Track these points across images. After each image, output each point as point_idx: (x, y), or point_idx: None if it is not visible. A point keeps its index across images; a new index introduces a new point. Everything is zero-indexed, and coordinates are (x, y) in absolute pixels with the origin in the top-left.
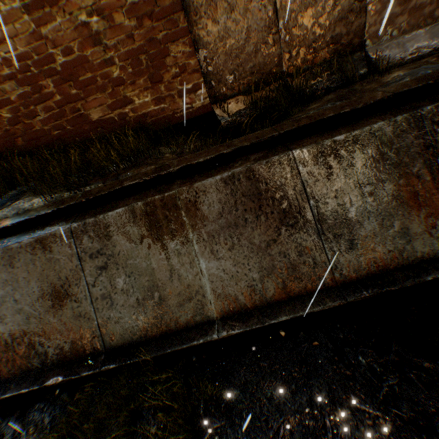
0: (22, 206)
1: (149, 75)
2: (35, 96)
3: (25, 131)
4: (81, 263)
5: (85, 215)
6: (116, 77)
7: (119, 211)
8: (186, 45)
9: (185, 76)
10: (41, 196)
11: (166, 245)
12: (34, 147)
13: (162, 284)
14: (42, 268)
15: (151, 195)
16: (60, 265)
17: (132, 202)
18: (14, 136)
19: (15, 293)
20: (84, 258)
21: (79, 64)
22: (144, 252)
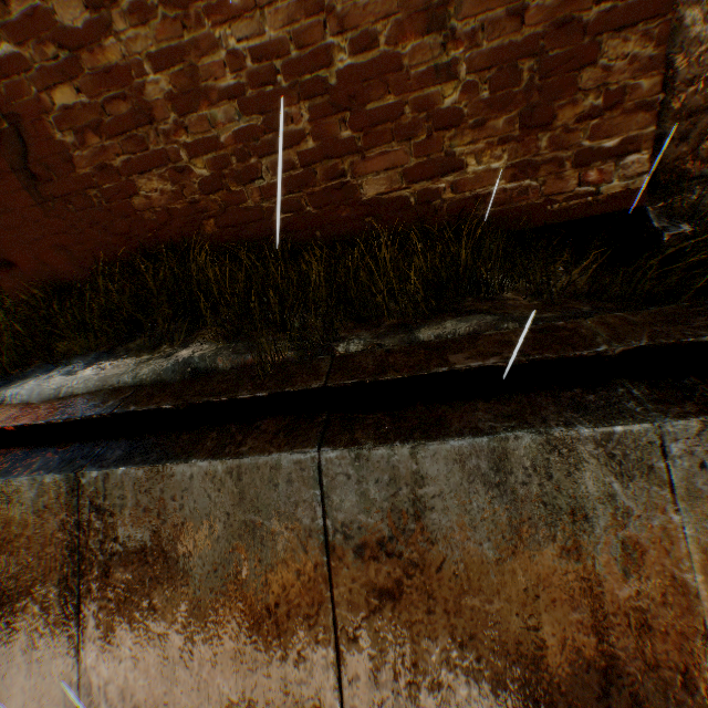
0: (194, 362)
1: (525, 109)
2: (264, 137)
3: (224, 207)
4: (328, 560)
5: (349, 425)
6: (448, 107)
7: (458, 445)
8: (647, 39)
9: (611, 117)
10: (233, 347)
11: (598, 586)
12: (230, 240)
13: (570, 705)
14: (226, 543)
15: (555, 418)
16: (271, 550)
17: (494, 425)
18: (200, 214)
19: (153, 586)
20: (339, 549)
21: (378, 74)
22: (520, 586)
